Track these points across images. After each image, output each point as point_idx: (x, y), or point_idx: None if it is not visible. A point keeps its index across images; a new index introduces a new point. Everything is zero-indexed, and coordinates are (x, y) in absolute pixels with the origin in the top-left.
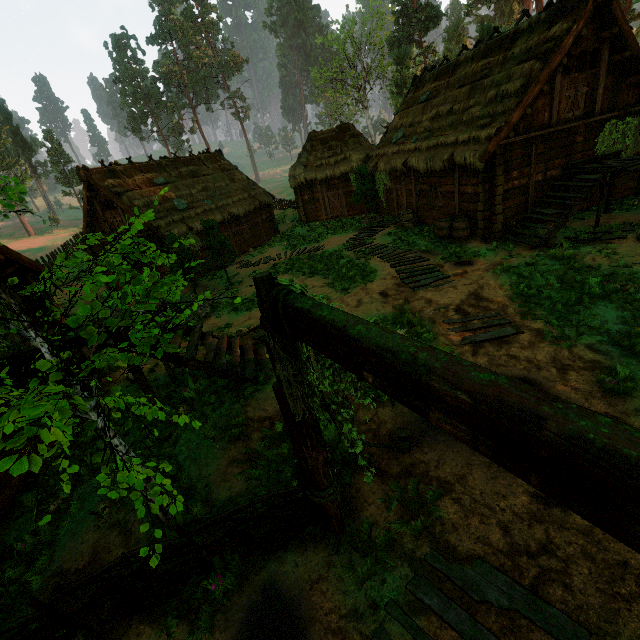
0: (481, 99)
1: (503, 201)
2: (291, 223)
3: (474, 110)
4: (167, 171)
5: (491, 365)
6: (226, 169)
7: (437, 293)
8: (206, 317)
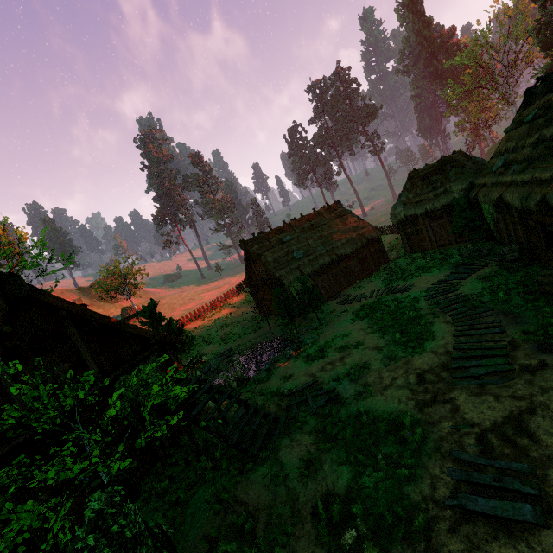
0: None
1: None
2: (400, 251)
3: None
4: (293, 229)
5: None
6: (340, 215)
7: (471, 399)
8: (289, 358)
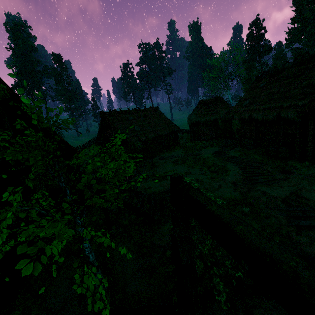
0: (298, 86)
1: (313, 139)
2: (186, 140)
3: (293, 91)
4: (134, 114)
5: (311, 245)
6: (159, 114)
7: (269, 188)
8: (139, 181)
